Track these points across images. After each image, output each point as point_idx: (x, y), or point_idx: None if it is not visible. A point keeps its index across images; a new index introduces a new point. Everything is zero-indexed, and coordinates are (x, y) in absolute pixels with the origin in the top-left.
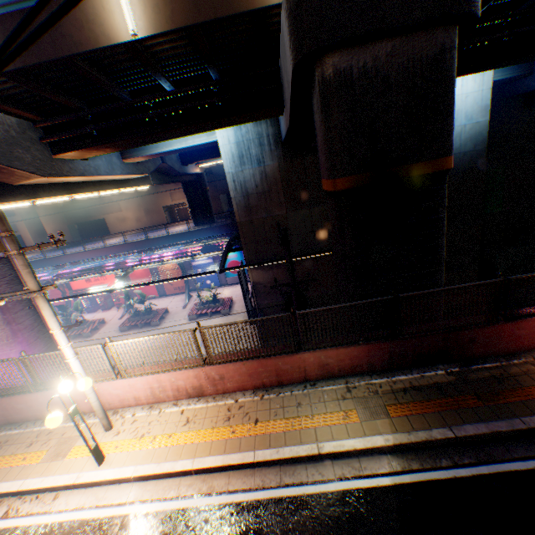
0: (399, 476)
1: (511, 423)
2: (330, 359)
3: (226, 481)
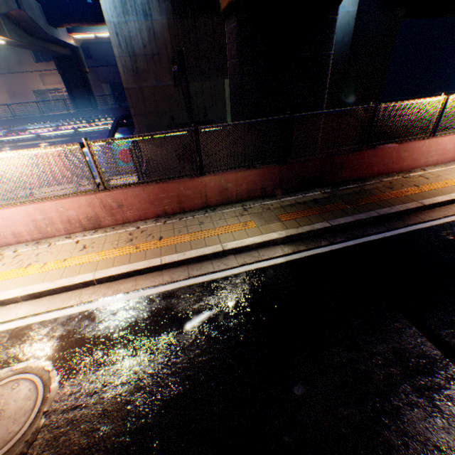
0: (291, 256)
1: (368, 214)
2: (230, 185)
3: (133, 284)
